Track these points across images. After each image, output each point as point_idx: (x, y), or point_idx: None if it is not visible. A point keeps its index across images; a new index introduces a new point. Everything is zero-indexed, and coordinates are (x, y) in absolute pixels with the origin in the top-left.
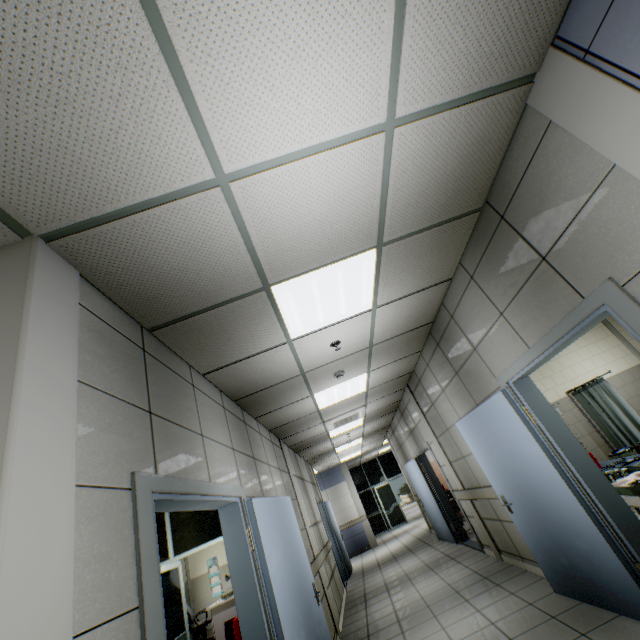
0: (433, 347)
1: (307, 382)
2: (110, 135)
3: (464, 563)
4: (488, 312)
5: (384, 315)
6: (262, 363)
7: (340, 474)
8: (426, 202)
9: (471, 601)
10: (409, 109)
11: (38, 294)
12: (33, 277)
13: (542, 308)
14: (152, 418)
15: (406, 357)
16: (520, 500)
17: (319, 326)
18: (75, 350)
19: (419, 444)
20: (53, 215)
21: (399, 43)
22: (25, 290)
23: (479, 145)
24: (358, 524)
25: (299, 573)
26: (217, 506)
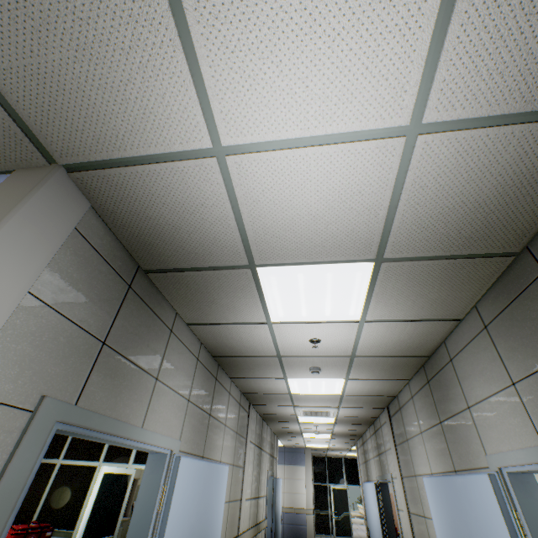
0: (422, 382)
1: (282, 365)
2: (120, 86)
3: None
4: (496, 374)
5: (372, 331)
6: (241, 333)
7: (302, 457)
8: (444, 228)
9: None
10: (442, 115)
11: (29, 209)
12: (33, 195)
13: None
14: (103, 348)
15: (390, 380)
16: None
17: (301, 319)
18: (42, 266)
19: (383, 471)
20: (73, 150)
21: (443, 32)
22: (18, 203)
23: (532, 177)
24: (302, 514)
25: None
26: (146, 450)
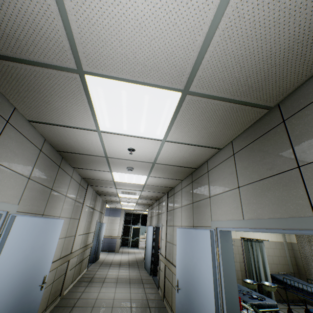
0: (189, 182)
1: (109, 163)
2: None
3: (146, 290)
4: (231, 181)
5: (169, 148)
6: (77, 136)
7: (119, 213)
8: (239, 72)
9: None
10: None
11: None
12: None
13: (271, 200)
14: None
15: (173, 179)
16: (185, 291)
17: (122, 132)
18: None
19: (158, 222)
20: None
21: None
22: None
23: None
24: (115, 239)
25: (35, 269)
26: None
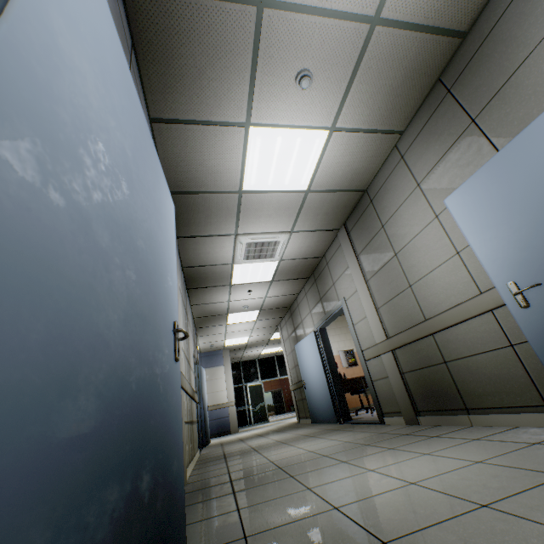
0: (433, 107)
1: (254, 63)
2: None
3: (358, 430)
4: None
5: None
6: None
7: (220, 358)
8: None
9: (402, 448)
10: None
11: None
12: None
13: None
14: None
15: (381, 135)
16: None
17: None
18: None
19: (328, 310)
20: None
21: None
22: None
23: None
24: (225, 409)
25: (153, 260)
26: None
